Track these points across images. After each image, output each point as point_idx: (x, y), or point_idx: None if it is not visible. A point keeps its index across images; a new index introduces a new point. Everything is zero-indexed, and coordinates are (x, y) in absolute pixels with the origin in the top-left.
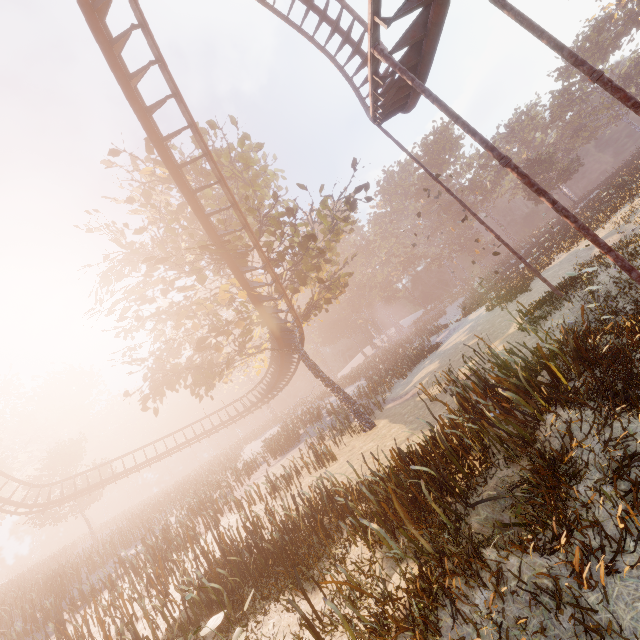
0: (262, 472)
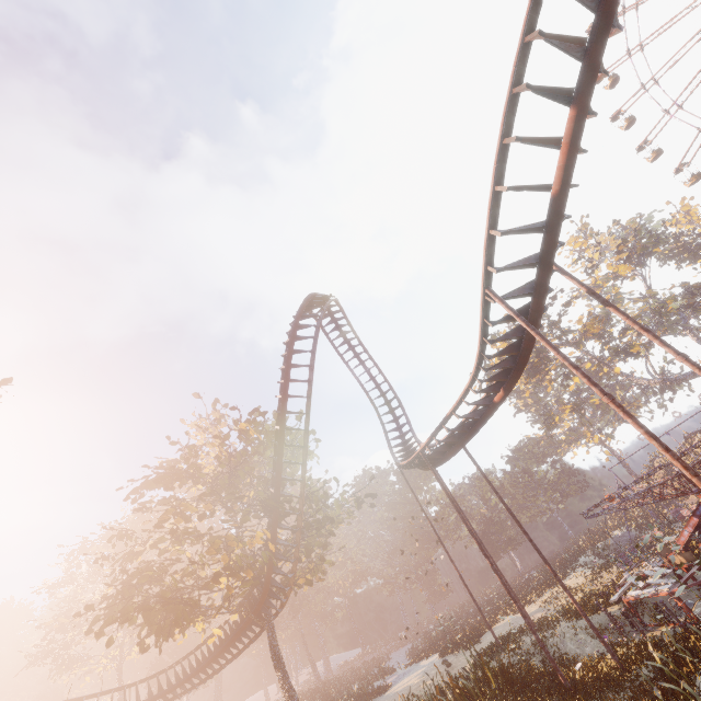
0: None
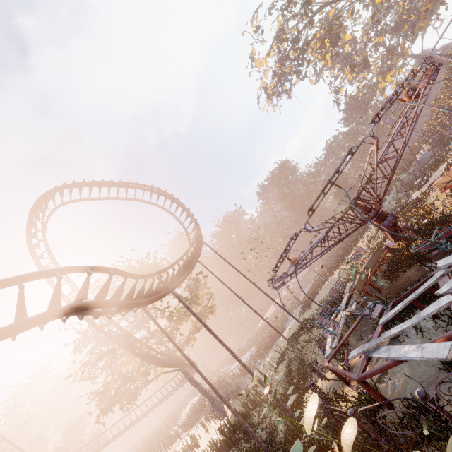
0: (176, 445)
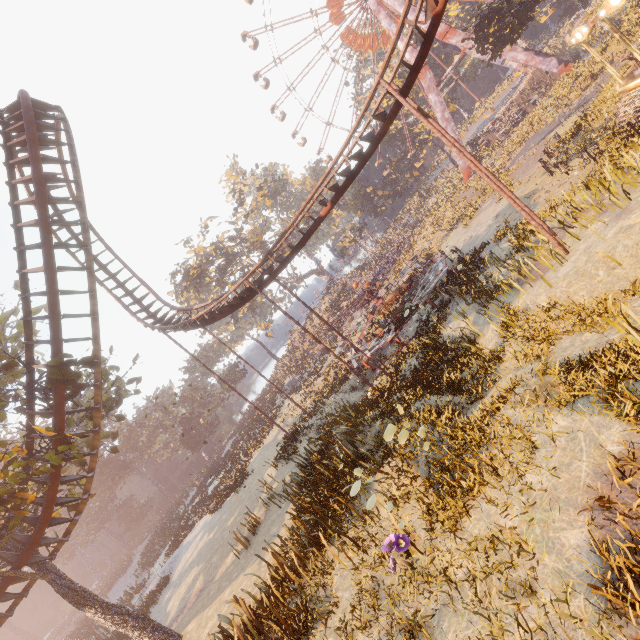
0: None
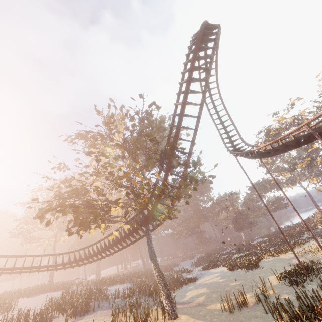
0: None
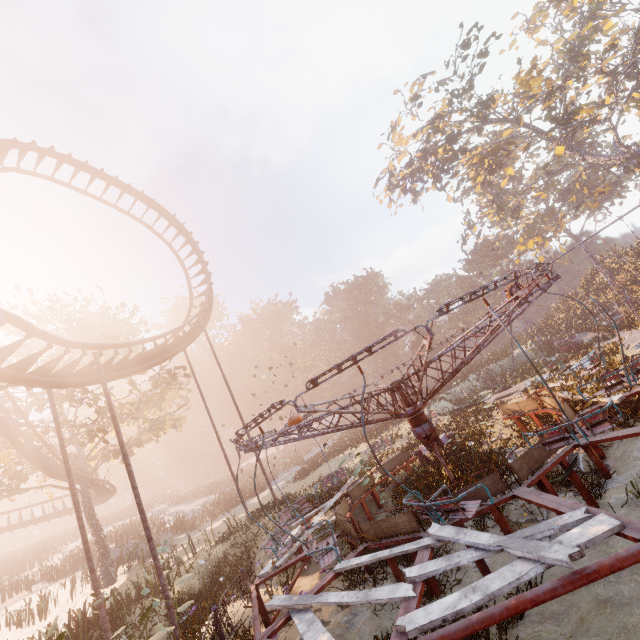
0: (18, 598)
